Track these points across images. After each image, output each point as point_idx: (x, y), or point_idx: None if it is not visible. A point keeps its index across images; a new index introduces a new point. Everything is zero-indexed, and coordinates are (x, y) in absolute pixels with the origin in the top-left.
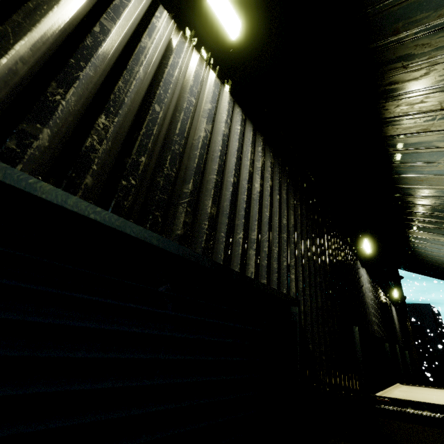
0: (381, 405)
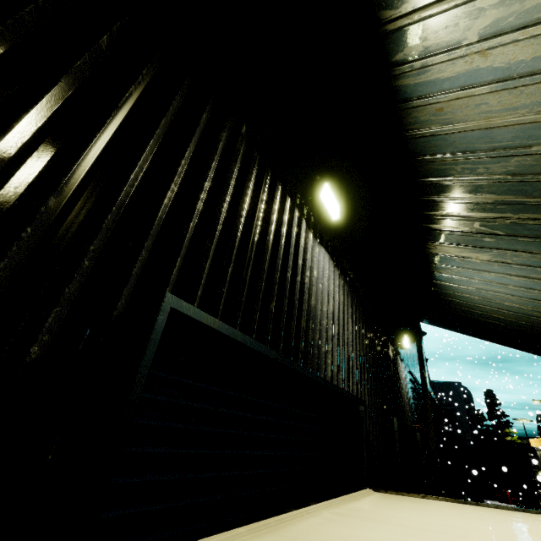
0: None
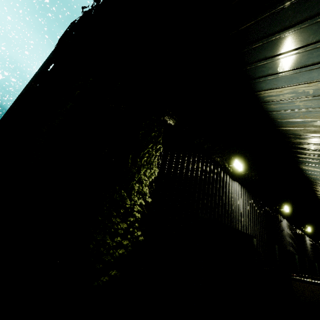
0: None
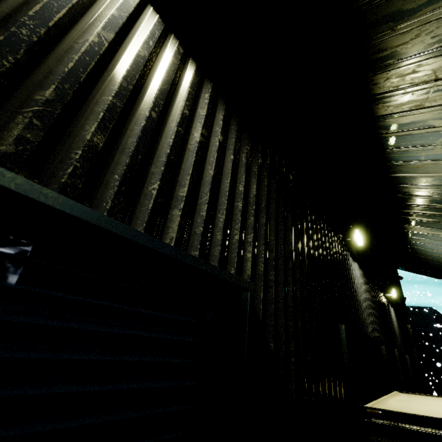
0: (372, 418)
